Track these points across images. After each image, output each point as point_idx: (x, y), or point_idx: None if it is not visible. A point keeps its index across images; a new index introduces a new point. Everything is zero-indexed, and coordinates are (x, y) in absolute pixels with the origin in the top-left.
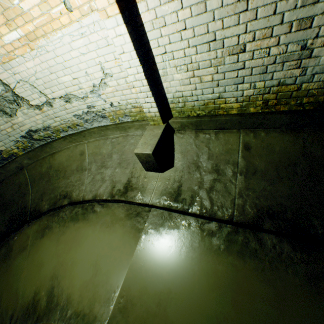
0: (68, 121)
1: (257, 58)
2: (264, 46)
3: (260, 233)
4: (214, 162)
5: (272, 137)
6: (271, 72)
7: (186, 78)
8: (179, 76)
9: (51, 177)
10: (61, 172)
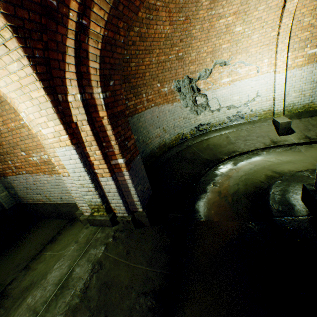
0: (221, 120)
1: None
2: None
3: None
4: (316, 126)
5: None
6: None
7: (297, 95)
8: (294, 94)
9: (212, 149)
10: (217, 146)
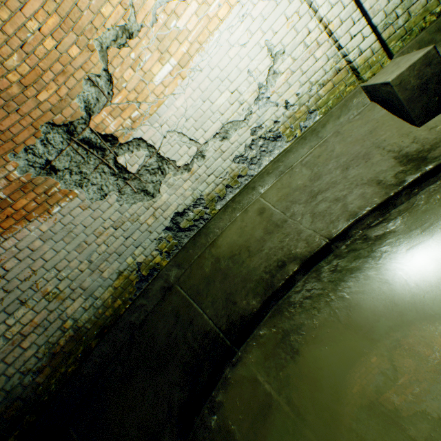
0: (225, 176)
1: None
2: None
3: None
4: None
5: None
6: None
7: None
8: None
9: (226, 271)
10: (239, 255)
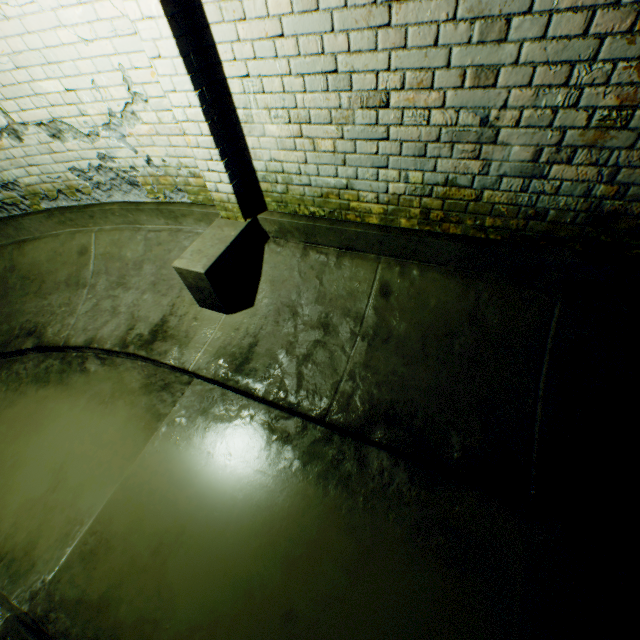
0: (58, 179)
1: (410, 126)
2: (420, 104)
3: (367, 447)
4: (325, 309)
5: (429, 280)
6: (434, 157)
7: (287, 136)
8: (276, 130)
9: (10, 290)
10: (32, 283)
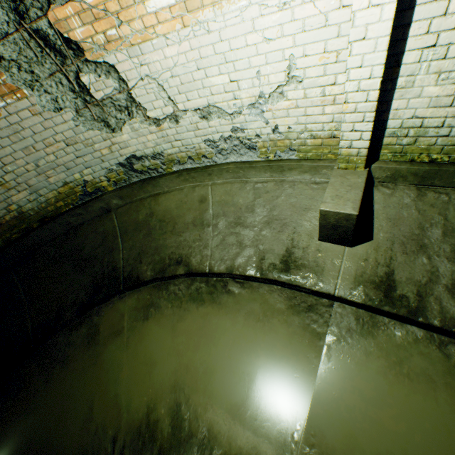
0: (192, 149)
1: None
2: None
3: None
4: None
5: None
6: None
7: (447, 94)
8: (436, 91)
9: (152, 230)
10: (167, 224)
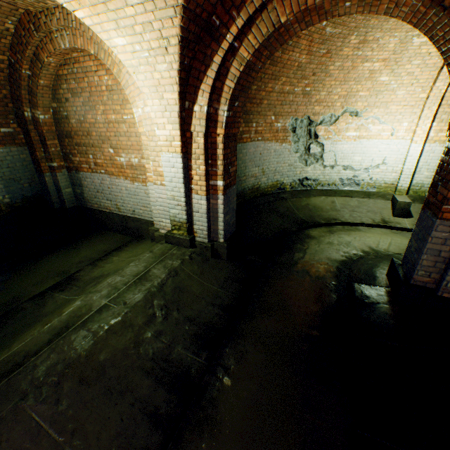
0: (331, 180)
1: None
2: None
3: None
4: None
5: None
6: None
7: (429, 175)
8: (426, 174)
9: (310, 210)
10: (317, 208)
